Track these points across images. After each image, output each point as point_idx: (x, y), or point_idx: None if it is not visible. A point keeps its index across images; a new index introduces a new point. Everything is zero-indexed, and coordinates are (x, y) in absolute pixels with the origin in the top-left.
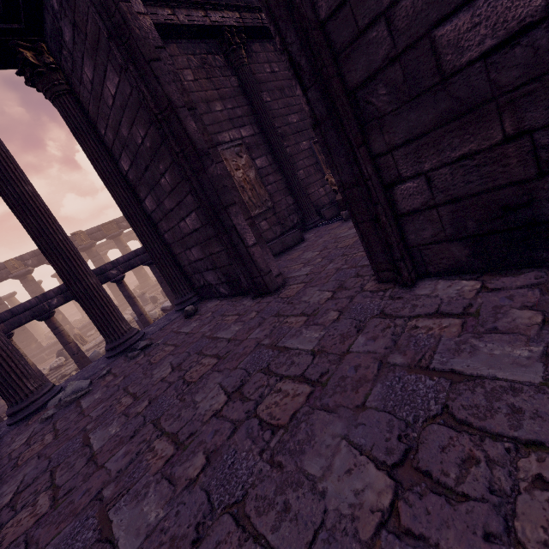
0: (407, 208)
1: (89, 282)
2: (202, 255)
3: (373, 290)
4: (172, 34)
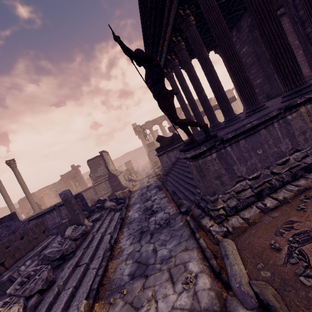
0: None
1: None
2: (259, 90)
3: None
4: None
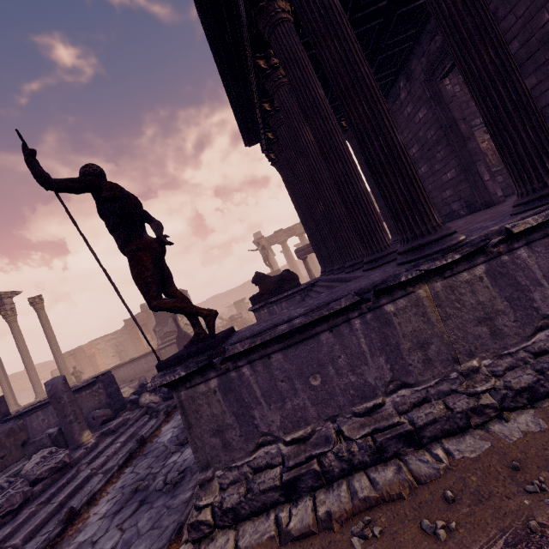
0: None
1: None
2: (453, 193)
3: None
4: None
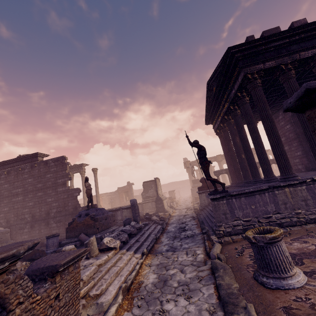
0: None
1: None
2: (299, 161)
3: None
4: None
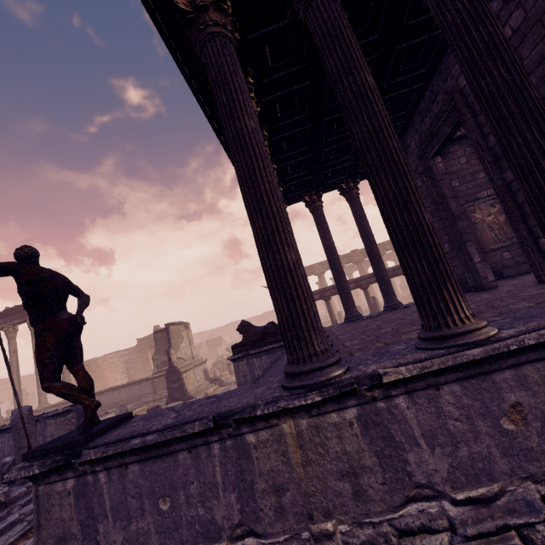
0: (543, 248)
1: (384, 273)
2: None
3: (531, 285)
4: (456, 140)
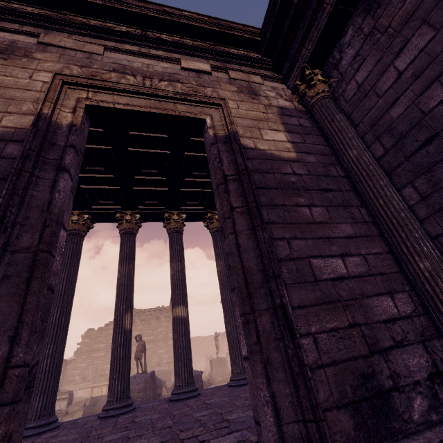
0: None
1: None
2: None
3: None
4: None
